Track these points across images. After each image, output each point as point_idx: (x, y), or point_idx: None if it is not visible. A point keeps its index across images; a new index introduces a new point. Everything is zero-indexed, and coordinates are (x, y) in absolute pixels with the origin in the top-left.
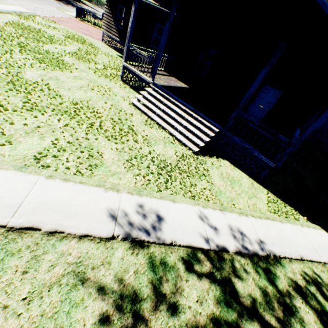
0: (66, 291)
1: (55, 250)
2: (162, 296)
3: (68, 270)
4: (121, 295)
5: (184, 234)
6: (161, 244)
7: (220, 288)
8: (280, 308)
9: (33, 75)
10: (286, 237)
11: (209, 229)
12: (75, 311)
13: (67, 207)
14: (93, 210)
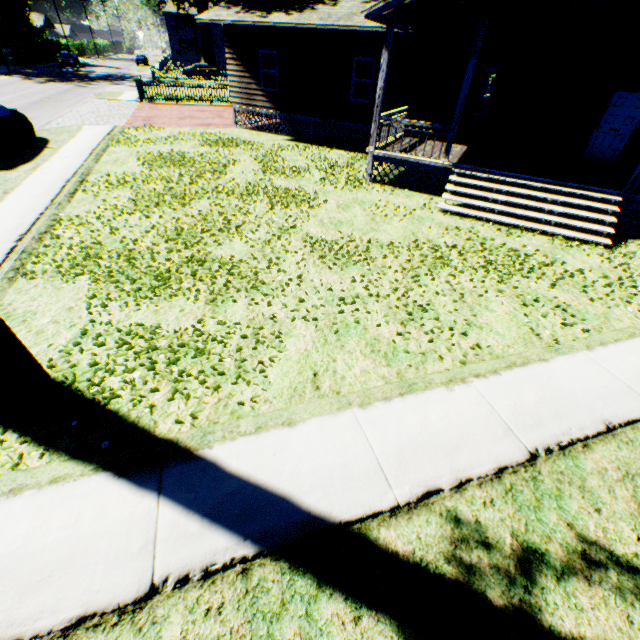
0: None
1: None
2: None
3: None
4: None
5: None
6: None
7: None
8: None
9: (318, 231)
10: None
11: None
12: None
13: None
14: None
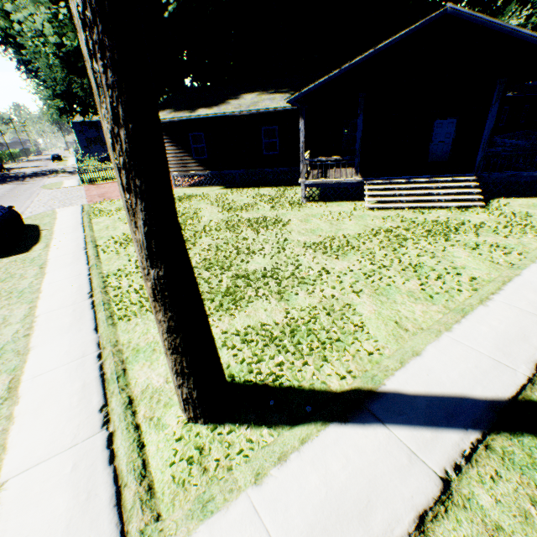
0: None
1: None
2: None
3: None
4: None
5: None
6: None
7: None
8: None
9: (304, 239)
10: None
11: None
12: None
13: None
14: None
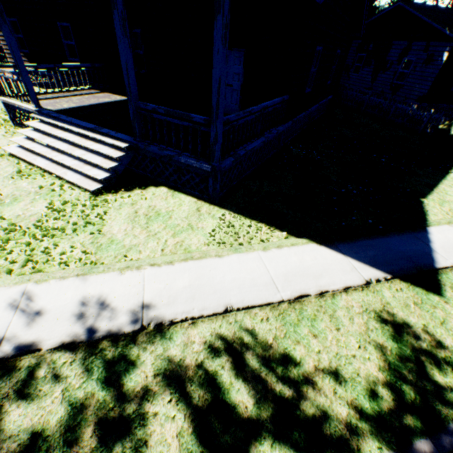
0: None
1: None
2: None
3: None
4: None
5: None
6: None
7: None
8: (99, 433)
9: None
10: (213, 280)
11: (22, 319)
12: None
13: None
14: None
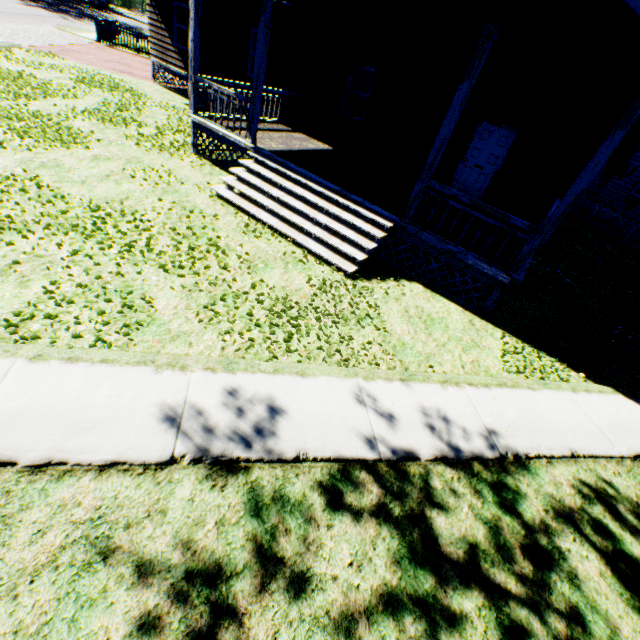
0: (70, 579)
1: (46, 501)
2: (275, 564)
3: (75, 537)
4: (187, 573)
5: (324, 436)
6: (275, 461)
7: (401, 533)
8: (528, 557)
9: (5, 163)
10: (540, 417)
11: (379, 420)
12: (87, 616)
13: (74, 412)
14: (129, 412)
